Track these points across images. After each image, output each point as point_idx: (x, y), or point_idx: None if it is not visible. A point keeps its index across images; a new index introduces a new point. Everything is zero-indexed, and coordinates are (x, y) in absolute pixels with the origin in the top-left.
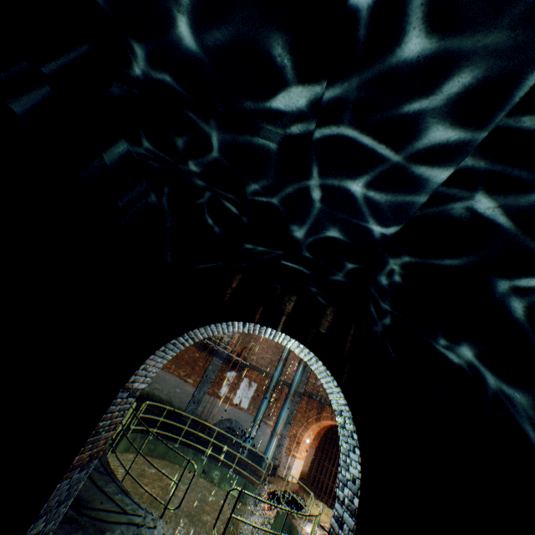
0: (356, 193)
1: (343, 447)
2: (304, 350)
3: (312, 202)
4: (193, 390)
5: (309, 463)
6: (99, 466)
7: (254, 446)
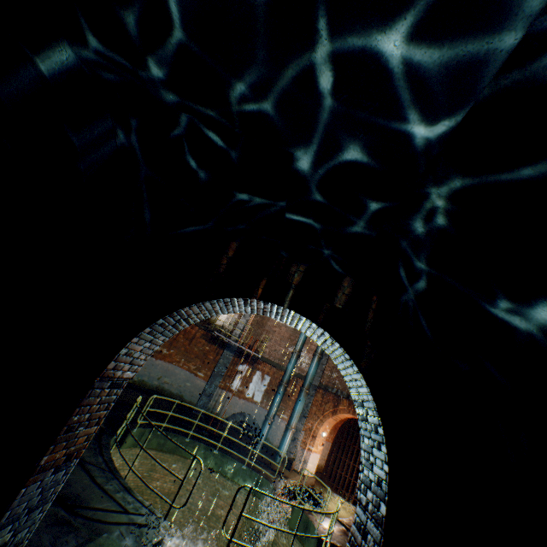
0: (391, 64)
1: (364, 443)
2: (317, 331)
3: (323, 101)
4: (204, 384)
5: (326, 457)
6: (100, 463)
7: (268, 440)
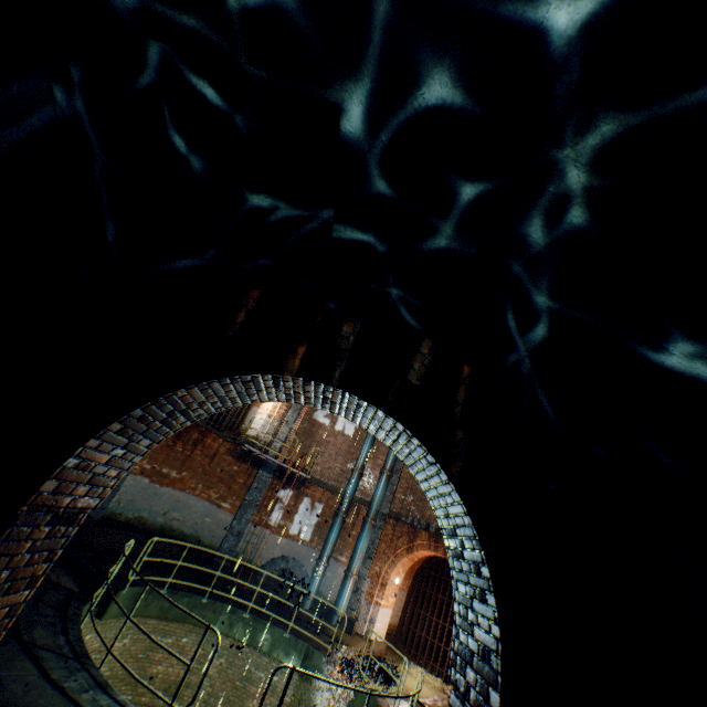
0: None
1: (459, 592)
2: (385, 422)
3: None
4: (231, 519)
5: (400, 612)
6: (61, 646)
7: (321, 594)
